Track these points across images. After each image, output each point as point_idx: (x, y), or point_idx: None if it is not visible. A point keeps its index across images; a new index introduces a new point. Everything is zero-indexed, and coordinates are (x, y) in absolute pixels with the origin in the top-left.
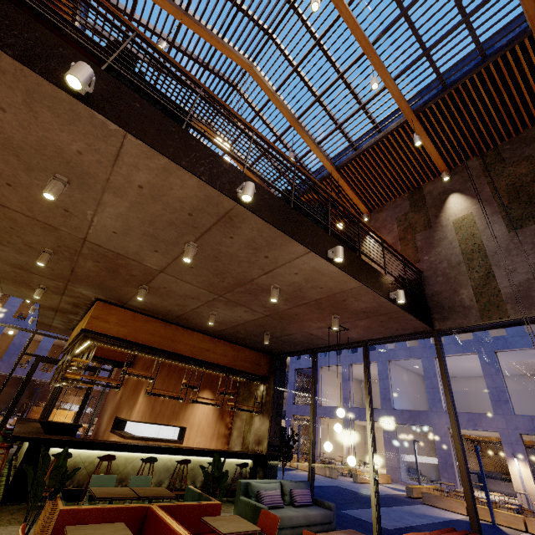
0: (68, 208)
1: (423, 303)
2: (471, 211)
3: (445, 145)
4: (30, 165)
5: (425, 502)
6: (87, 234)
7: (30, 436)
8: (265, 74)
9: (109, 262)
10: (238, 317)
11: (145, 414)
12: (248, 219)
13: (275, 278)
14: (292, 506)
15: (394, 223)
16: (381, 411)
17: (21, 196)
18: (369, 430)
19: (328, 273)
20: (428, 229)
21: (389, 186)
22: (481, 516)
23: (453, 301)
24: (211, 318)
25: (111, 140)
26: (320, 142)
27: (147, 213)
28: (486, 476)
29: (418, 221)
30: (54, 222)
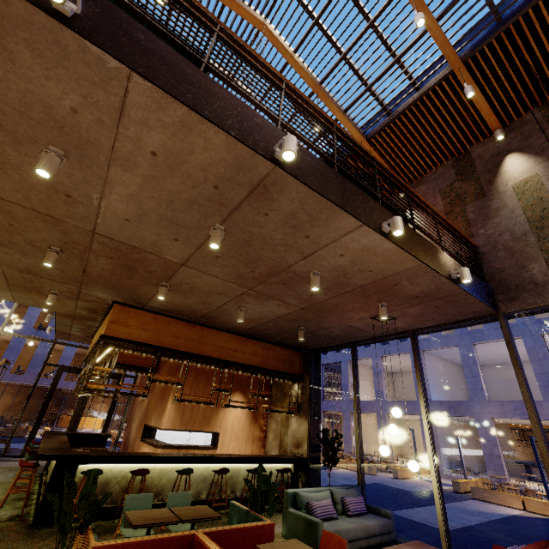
0: (69, 192)
1: (484, 282)
2: (535, 171)
3: (497, 98)
4: (17, 137)
5: (475, 497)
6: (95, 225)
7: (56, 454)
8: (281, 32)
9: (124, 257)
10: (269, 312)
11: (176, 421)
12: (288, 187)
13: (315, 263)
14: (346, 515)
15: (437, 196)
16: (417, 404)
17: (13, 182)
18: (427, 430)
19: (382, 252)
20: (481, 198)
21: (429, 154)
22: (539, 510)
23: (521, 278)
24: (240, 315)
25: (112, 85)
26: (347, 109)
27: (163, 190)
28: (534, 465)
29: (467, 191)
30: (57, 213)
